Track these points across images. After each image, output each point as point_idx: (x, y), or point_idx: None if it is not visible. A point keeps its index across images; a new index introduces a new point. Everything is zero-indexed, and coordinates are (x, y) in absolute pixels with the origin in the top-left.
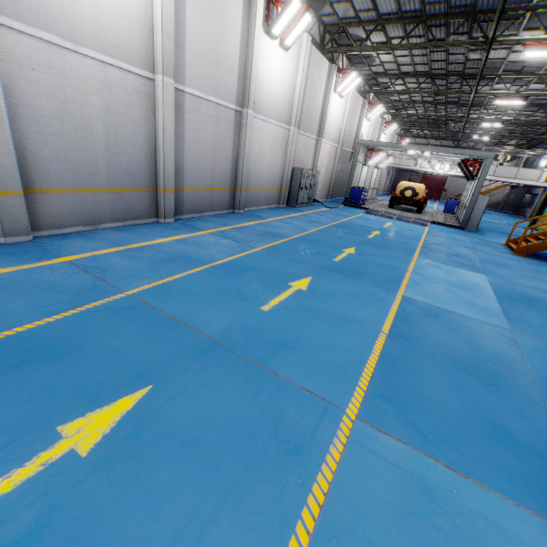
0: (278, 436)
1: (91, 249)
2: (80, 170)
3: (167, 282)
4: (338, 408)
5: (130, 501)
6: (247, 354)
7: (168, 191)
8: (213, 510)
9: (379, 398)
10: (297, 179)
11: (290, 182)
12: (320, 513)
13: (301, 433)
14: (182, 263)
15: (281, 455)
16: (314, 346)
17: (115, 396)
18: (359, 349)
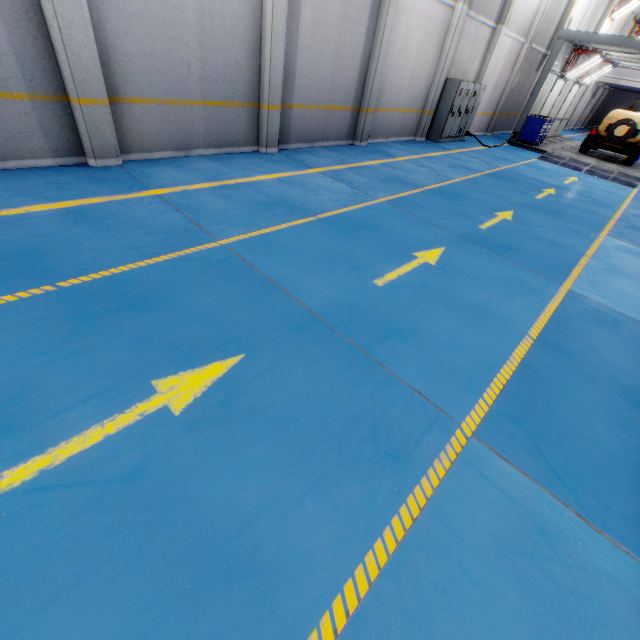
0: (376, 436)
1: (183, 182)
2: (169, 72)
3: (266, 234)
4: (451, 420)
5: (219, 467)
6: (351, 336)
7: (273, 109)
8: (299, 496)
9: (507, 418)
10: (448, 97)
11: (437, 102)
12: (412, 526)
13: (403, 439)
14: (284, 211)
15: (377, 458)
16: (434, 340)
17: (207, 359)
18: (492, 352)
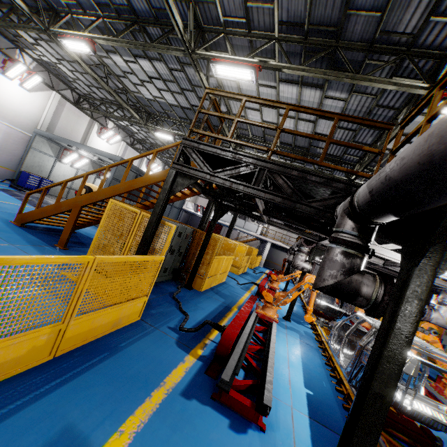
0: None
1: None
2: None
3: None
4: None
5: None
6: None
7: None
8: None
9: None
10: None
11: None
12: None
13: None
14: None
15: None
16: None
17: None
18: None
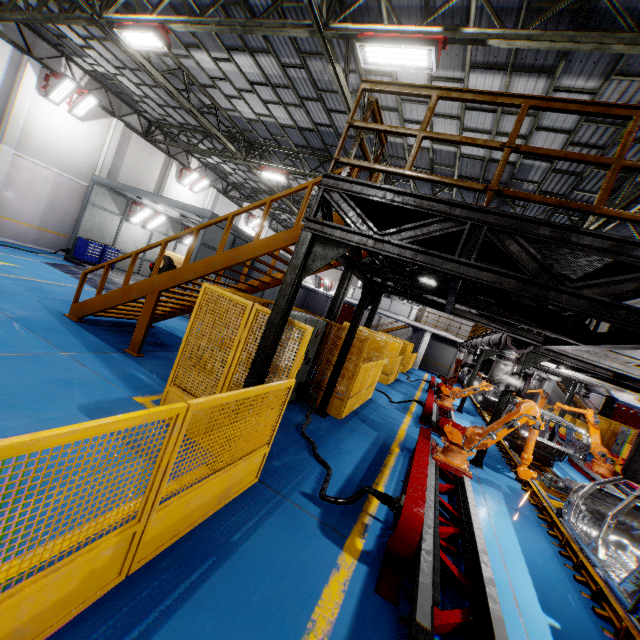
0: None
1: None
2: None
3: None
4: None
5: None
6: None
7: None
8: None
9: None
10: None
11: None
12: None
13: None
14: None
15: None
16: None
17: None
18: None
